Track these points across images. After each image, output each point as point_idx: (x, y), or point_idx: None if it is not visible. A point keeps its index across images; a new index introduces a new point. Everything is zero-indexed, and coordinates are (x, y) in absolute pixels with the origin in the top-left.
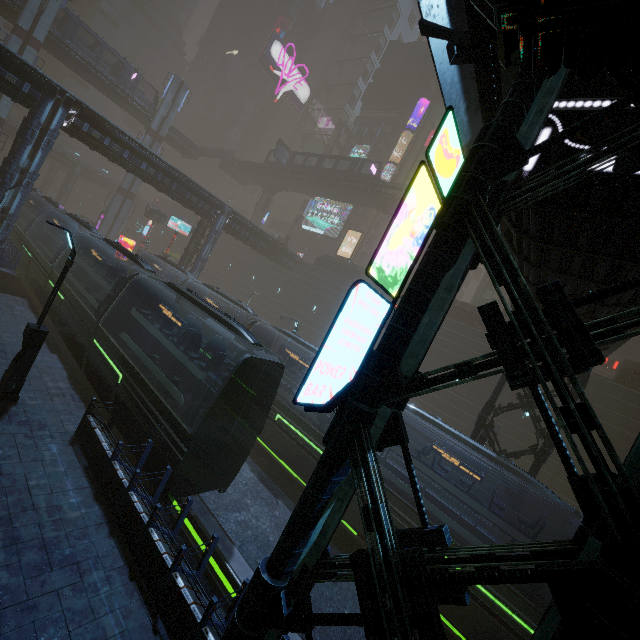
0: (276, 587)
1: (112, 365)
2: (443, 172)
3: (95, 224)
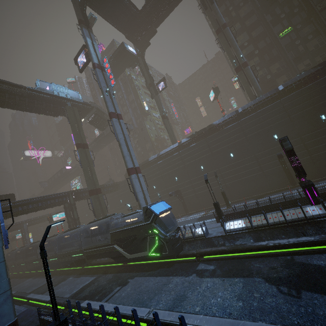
0: None
1: None
2: None
3: None
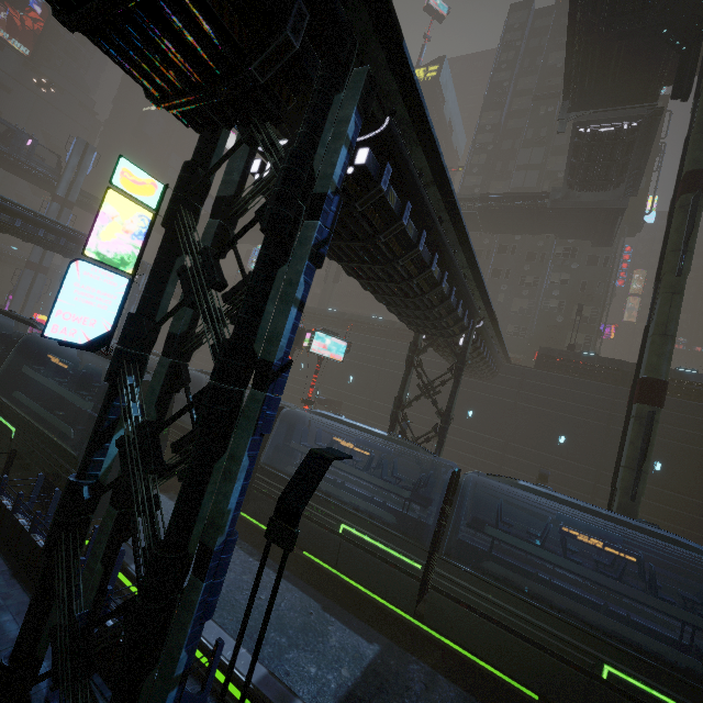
0: (79, 483)
1: (5, 423)
2: (141, 193)
3: (3, 307)
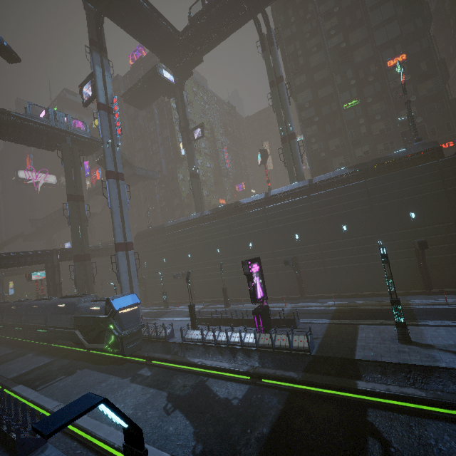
0: None
1: None
2: None
3: None
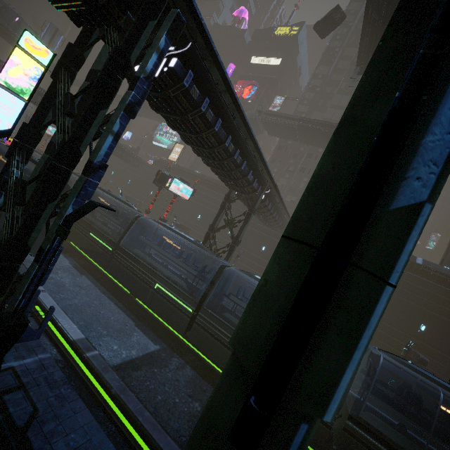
0: None
1: None
2: (37, 54)
3: None
